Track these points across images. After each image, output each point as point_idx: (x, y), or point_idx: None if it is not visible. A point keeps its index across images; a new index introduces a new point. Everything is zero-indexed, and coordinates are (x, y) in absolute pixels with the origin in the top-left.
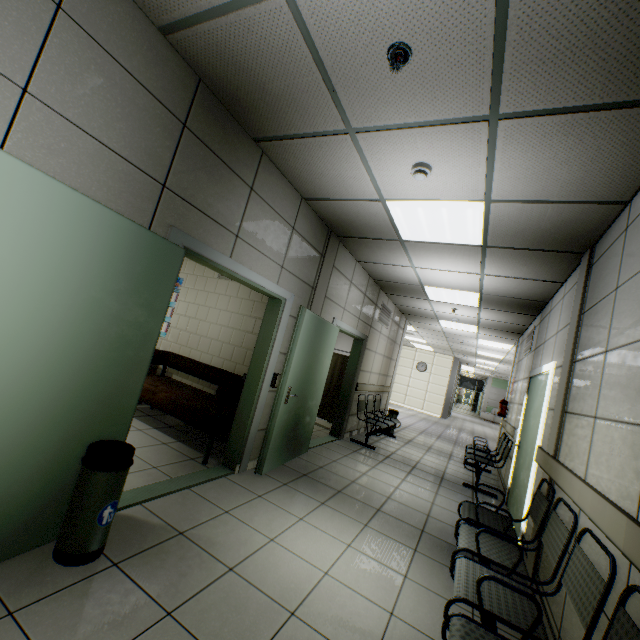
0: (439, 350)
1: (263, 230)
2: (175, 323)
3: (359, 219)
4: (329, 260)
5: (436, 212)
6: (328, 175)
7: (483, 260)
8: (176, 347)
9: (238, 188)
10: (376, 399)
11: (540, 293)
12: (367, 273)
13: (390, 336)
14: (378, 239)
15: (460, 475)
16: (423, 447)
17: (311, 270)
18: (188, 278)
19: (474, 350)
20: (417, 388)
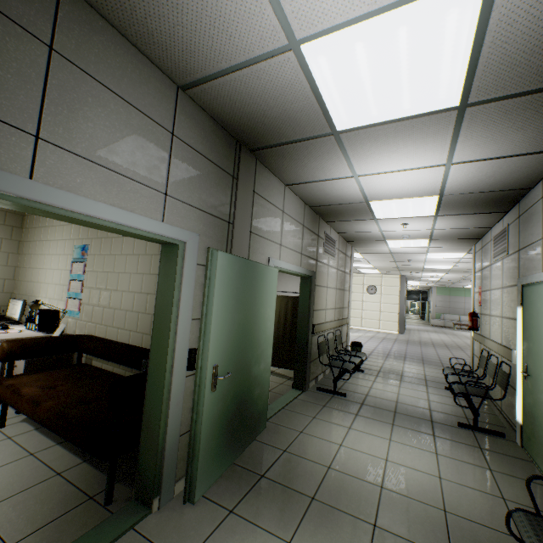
0: (386, 271)
1: (106, 131)
2: (87, 299)
3: (269, 107)
4: (246, 184)
5: (388, 45)
6: (189, 6)
7: (454, 137)
8: (91, 327)
9: (8, 38)
10: (336, 335)
11: (526, 176)
12: (301, 200)
13: (339, 267)
14: (304, 140)
15: (448, 409)
16: (395, 377)
17: (220, 198)
18: (93, 243)
19: (421, 265)
20: (371, 310)
